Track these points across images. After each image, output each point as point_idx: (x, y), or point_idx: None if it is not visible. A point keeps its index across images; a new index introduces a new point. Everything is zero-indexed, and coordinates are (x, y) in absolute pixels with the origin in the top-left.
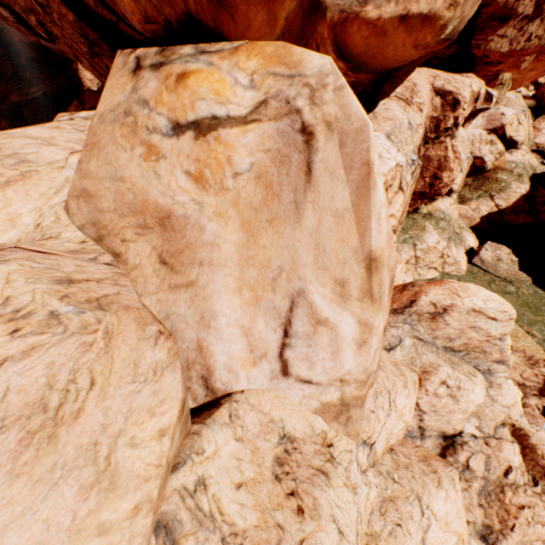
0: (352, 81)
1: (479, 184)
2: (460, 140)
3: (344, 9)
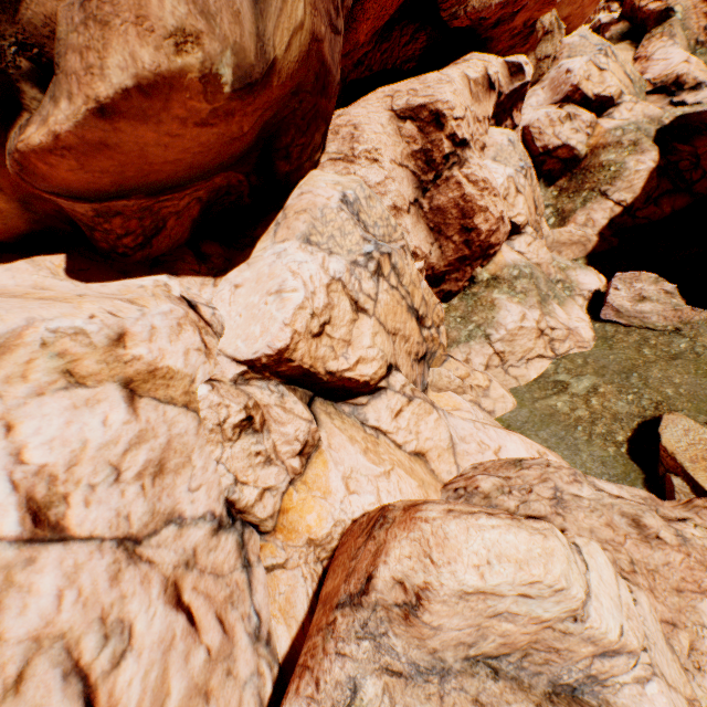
0: (208, 192)
1: (579, 182)
2: (476, 160)
3: (11, 148)
